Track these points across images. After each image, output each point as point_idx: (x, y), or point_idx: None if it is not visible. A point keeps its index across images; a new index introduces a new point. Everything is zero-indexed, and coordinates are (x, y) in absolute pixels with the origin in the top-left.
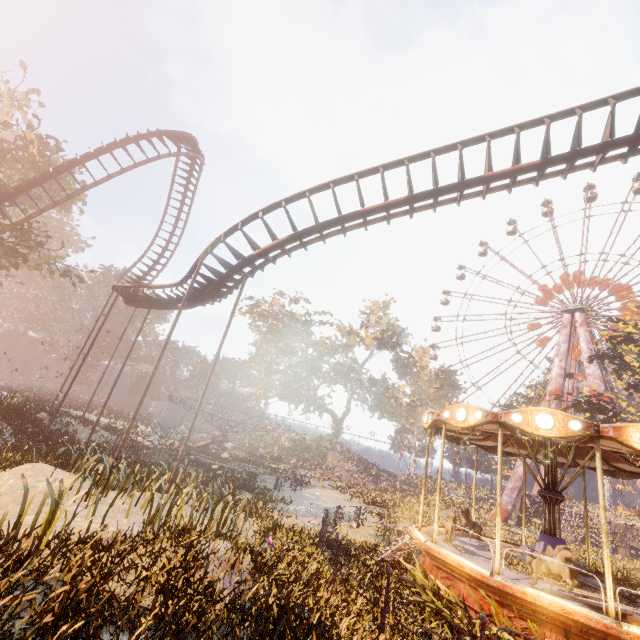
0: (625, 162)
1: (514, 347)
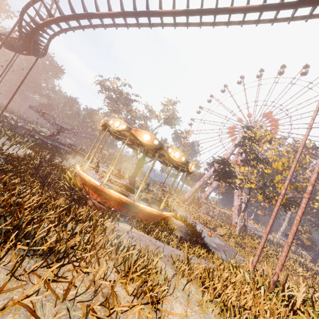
0: (227, 27)
1: (219, 137)
